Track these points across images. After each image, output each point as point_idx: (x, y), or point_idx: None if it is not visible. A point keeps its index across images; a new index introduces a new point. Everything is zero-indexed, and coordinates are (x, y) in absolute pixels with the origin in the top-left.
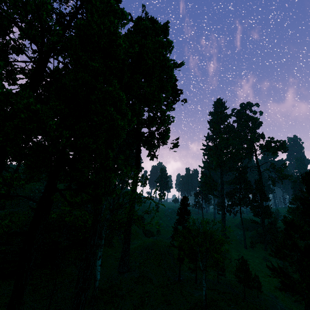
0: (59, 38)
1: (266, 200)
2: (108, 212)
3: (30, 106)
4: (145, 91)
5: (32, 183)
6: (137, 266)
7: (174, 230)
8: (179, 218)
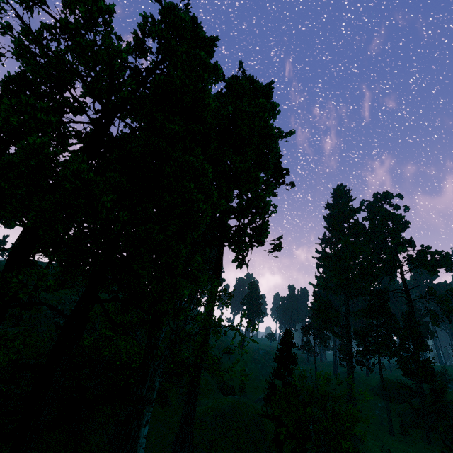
0: (130, 96)
1: (423, 349)
2: (167, 345)
3: (80, 174)
4: (237, 167)
5: (63, 291)
6: (205, 446)
7: (269, 387)
8: (278, 366)
